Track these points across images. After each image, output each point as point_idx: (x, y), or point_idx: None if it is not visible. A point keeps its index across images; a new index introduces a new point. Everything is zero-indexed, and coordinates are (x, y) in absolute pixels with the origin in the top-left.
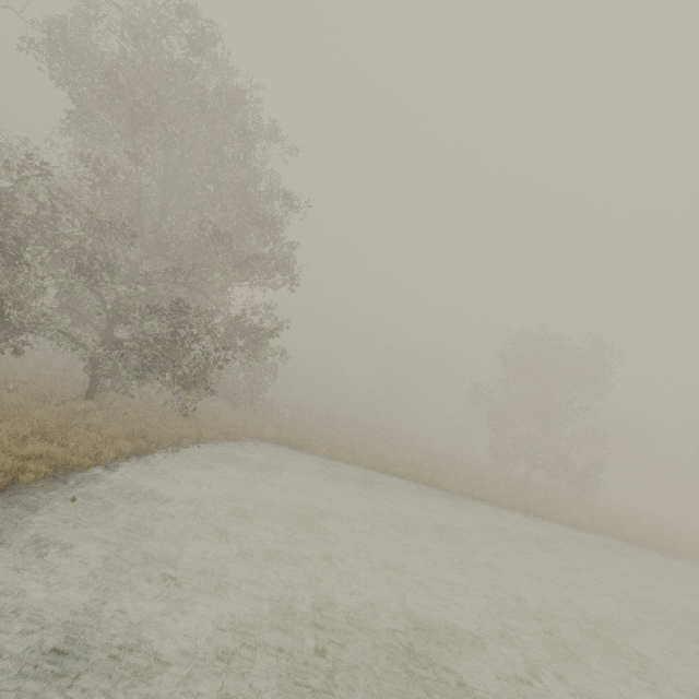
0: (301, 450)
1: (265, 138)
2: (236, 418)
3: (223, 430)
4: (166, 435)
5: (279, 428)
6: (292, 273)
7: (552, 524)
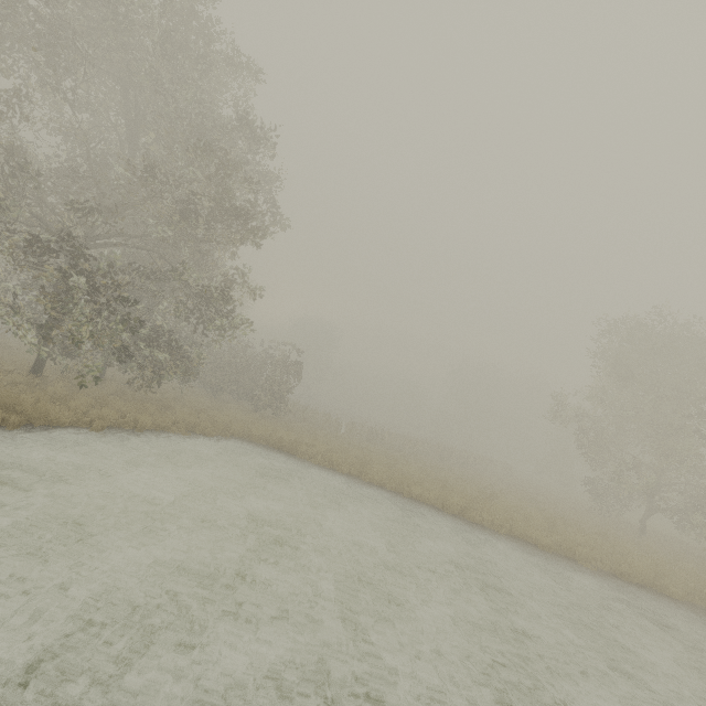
0: (292, 456)
1: (228, 67)
2: (226, 415)
3: (190, 423)
4: (79, 414)
5: (273, 429)
6: (265, 228)
7: (666, 605)
